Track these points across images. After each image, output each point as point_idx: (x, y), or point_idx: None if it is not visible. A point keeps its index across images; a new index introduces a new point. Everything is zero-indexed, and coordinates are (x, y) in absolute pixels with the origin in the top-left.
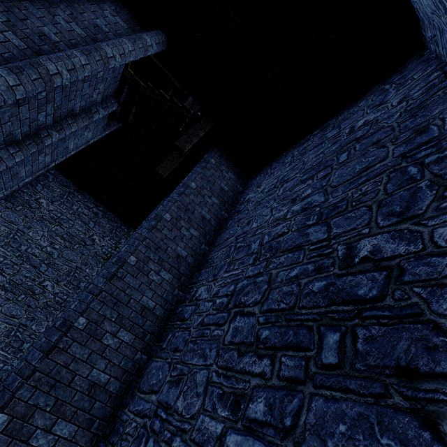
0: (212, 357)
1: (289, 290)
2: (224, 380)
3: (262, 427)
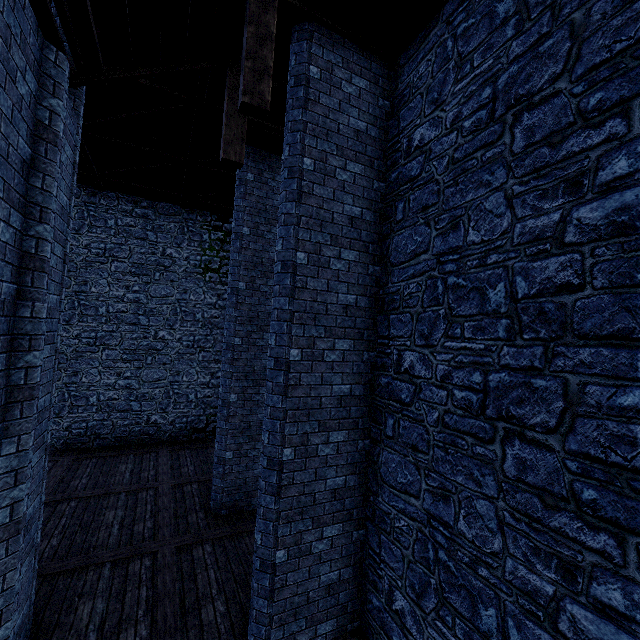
0: (491, 488)
1: (624, 433)
2: (531, 532)
3: (628, 622)
